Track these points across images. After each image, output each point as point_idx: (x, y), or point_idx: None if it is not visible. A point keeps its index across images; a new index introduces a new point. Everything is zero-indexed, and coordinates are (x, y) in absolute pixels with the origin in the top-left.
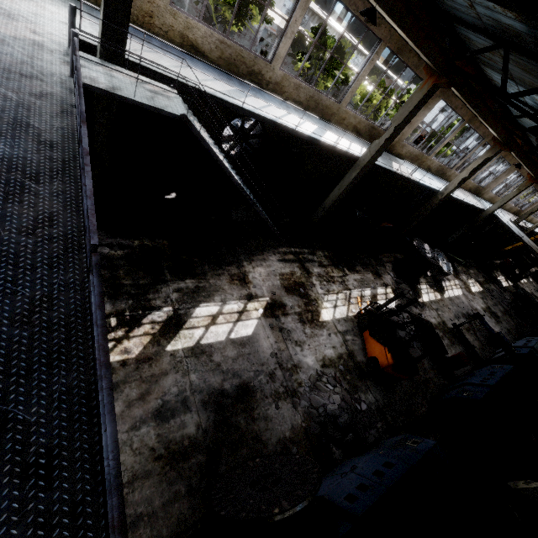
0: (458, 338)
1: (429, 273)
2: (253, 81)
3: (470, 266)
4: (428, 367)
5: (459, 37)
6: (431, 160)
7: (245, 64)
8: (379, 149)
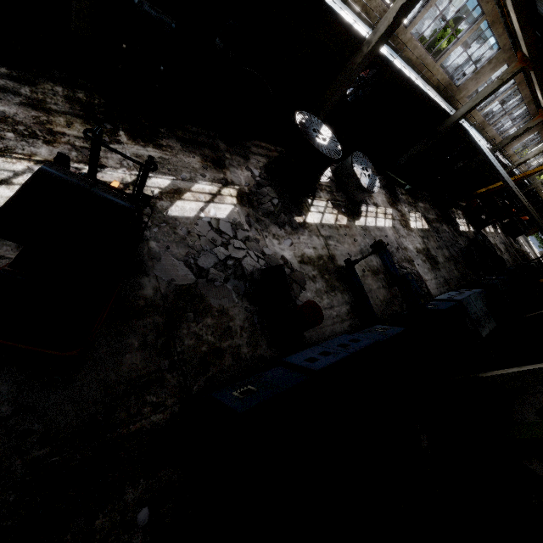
0: (349, 282)
1: (327, 179)
2: None
3: (421, 199)
4: (239, 327)
5: None
6: None
7: None
8: None
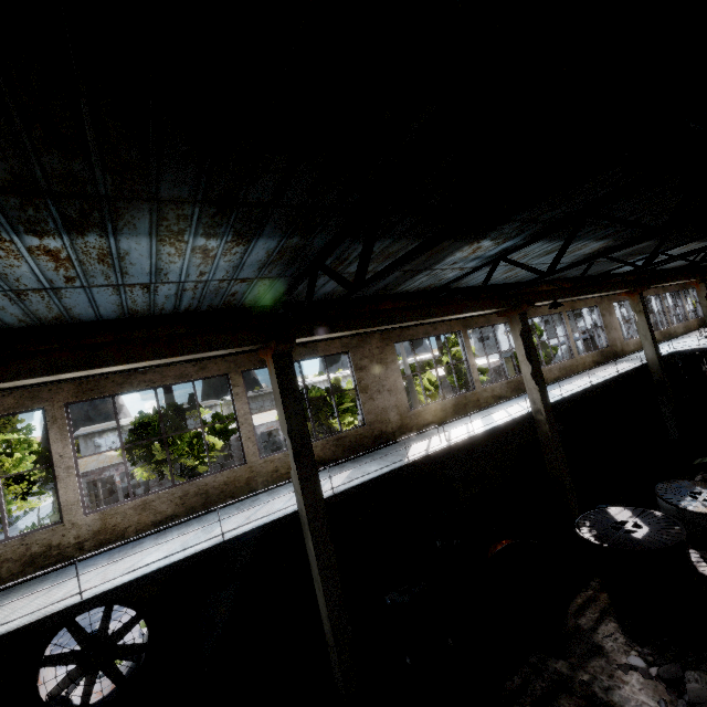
0: None
1: (705, 564)
2: (47, 566)
3: None
4: None
5: (329, 300)
6: (485, 389)
7: (10, 559)
8: (301, 477)
